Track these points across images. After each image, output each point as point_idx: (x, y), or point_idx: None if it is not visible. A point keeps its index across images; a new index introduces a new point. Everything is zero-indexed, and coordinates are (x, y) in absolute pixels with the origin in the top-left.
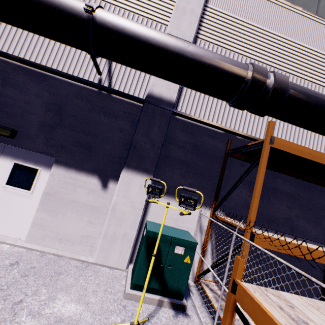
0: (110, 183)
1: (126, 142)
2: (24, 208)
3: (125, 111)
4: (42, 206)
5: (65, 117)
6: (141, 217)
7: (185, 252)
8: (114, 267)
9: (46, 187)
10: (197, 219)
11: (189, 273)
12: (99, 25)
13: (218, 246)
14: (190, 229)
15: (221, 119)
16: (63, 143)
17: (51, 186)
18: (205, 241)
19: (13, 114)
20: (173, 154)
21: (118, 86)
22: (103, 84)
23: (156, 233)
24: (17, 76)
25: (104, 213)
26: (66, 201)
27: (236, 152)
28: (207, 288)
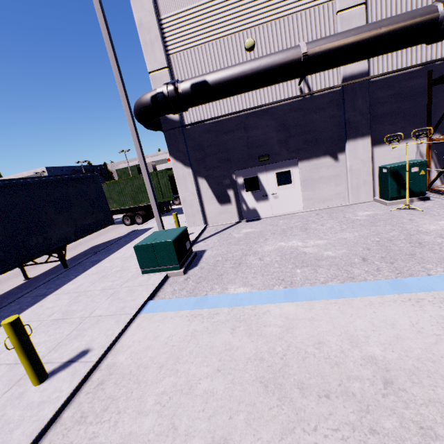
0: (339, 156)
1: (338, 123)
2: (293, 194)
3: (328, 101)
4: (304, 189)
5: (290, 130)
6: (371, 166)
7: (418, 169)
8: (364, 202)
9: (300, 177)
10: (416, 149)
11: (426, 179)
12: (313, 59)
13: (439, 161)
14: (411, 159)
15: (414, 57)
16: (297, 147)
17: (303, 175)
18: (428, 162)
19: (260, 145)
20: (379, 112)
21: (315, 85)
22: (304, 90)
23: (395, 166)
24: (249, 121)
25: (343, 176)
26: (316, 180)
27: (440, 81)
28: (439, 188)
